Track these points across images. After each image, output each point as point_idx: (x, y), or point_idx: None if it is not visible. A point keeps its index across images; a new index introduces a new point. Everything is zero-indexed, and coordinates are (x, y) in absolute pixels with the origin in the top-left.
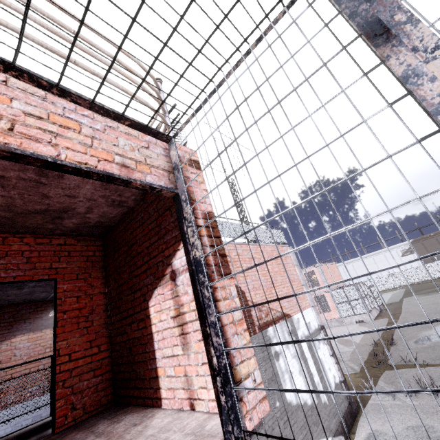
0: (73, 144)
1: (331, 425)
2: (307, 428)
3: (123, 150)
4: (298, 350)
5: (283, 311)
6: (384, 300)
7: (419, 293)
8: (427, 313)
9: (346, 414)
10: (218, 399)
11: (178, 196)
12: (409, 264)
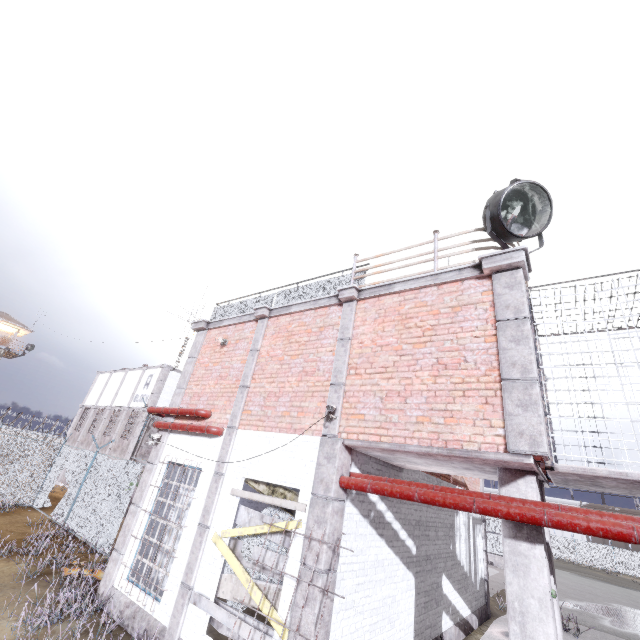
0: None
1: (472, 603)
2: (461, 585)
3: None
4: (467, 522)
5: (465, 481)
6: None
7: (572, 572)
8: (579, 589)
9: (483, 608)
10: None
11: None
12: (569, 533)
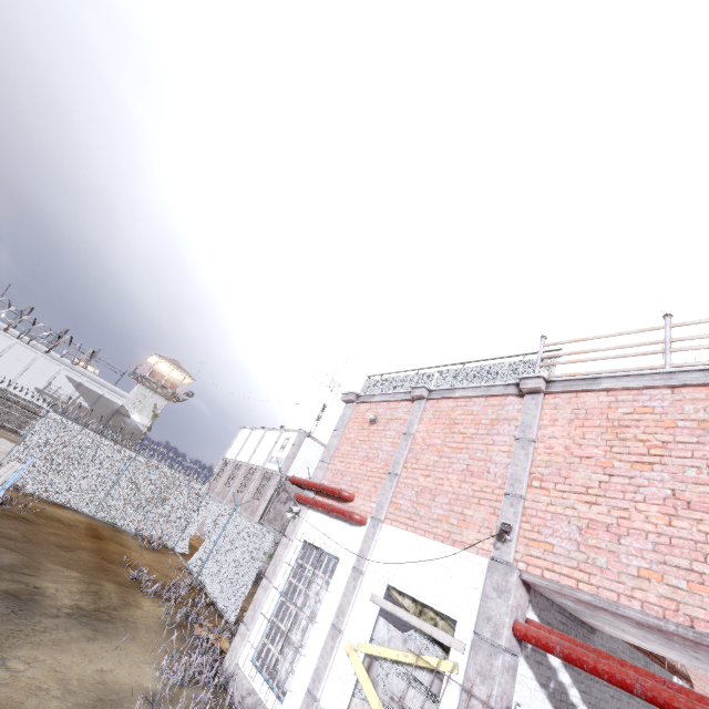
0: None
1: None
2: None
3: None
4: None
5: (688, 672)
6: None
7: None
8: None
9: None
10: None
11: None
12: None
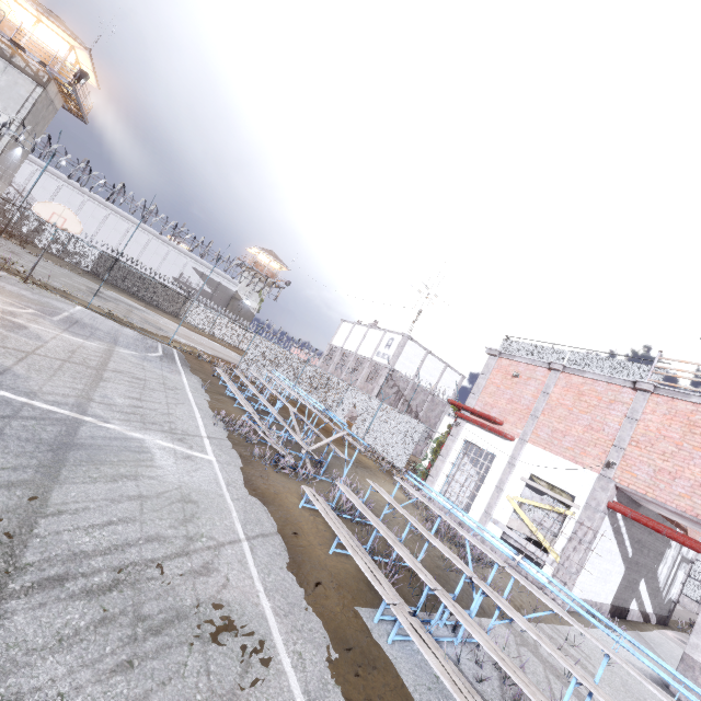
0: None
1: (656, 608)
2: (652, 592)
3: None
4: (675, 557)
5: (687, 528)
6: None
7: None
8: None
9: (663, 617)
10: None
11: None
12: None
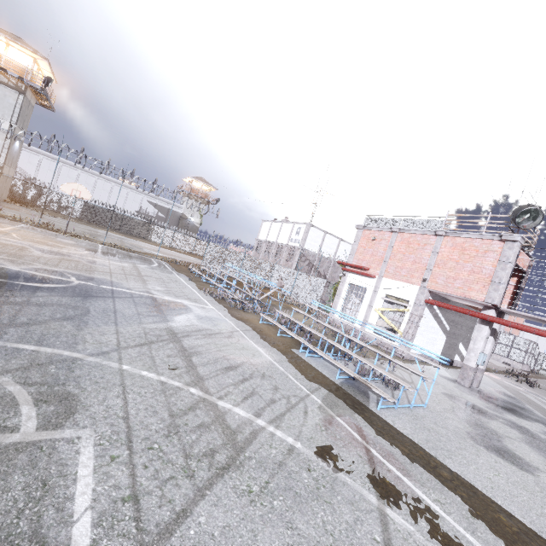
0: (521, 262)
1: None
2: None
3: (525, 263)
4: None
5: None
6: (543, 373)
7: None
8: None
9: None
10: (511, 307)
11: (525, 273)
12: None
